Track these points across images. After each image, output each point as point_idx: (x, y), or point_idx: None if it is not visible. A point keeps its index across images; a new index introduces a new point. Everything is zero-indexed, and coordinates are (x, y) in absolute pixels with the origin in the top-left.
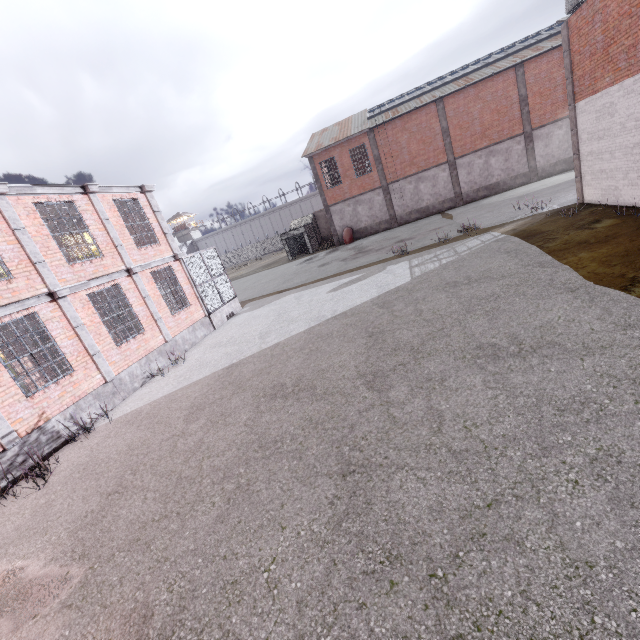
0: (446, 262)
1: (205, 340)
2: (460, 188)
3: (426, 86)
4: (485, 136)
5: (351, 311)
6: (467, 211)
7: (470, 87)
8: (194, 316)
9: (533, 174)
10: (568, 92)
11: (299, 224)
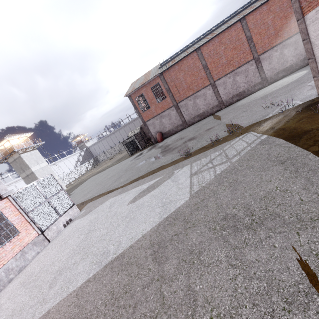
0: (220, 172)
1: (31, 263)
2: (221, 98)
3: (189, 44)
4: (230, 65)
5: (128, 253)
6: (228, 112)
7: (215, 38)
8: (24, 241)
9: (265, 81)
10: (295, 9)
11: (133, 133)
